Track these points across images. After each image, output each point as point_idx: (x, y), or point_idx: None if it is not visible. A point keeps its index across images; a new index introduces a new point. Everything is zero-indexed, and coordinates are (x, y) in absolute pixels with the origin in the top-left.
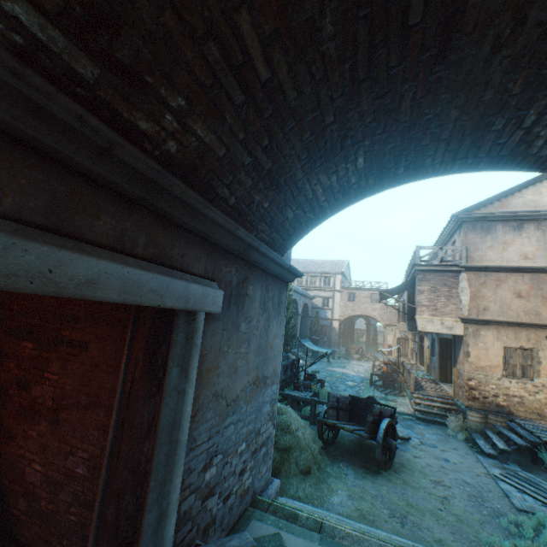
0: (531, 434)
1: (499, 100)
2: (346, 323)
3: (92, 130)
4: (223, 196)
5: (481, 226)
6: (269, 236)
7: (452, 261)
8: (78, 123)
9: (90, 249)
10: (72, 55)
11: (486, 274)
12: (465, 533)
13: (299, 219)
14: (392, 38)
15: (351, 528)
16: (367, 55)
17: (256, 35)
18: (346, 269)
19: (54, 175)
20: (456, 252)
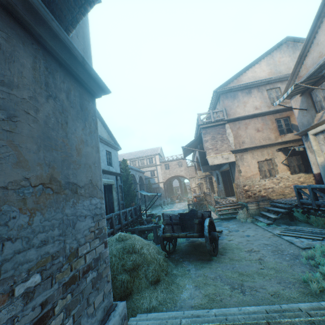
0: (286, 204)
1: None
2: (167, 184)
3: None
4: None
5: (230, 95)
6: None
7: (219, 119)
8: None
9: None
10: None
11: (239, 122)
12: (286, 279)
13: None
14: None
15: (211, 324)
16: None
17: None
18: (161, 152)
19: None
20: (221, 113)
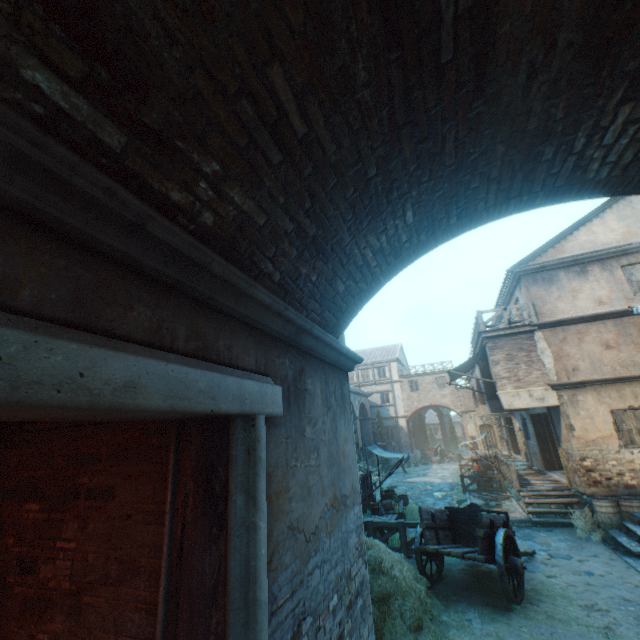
0: None
1: (544, 128)
2: (414, 419)
3: (121, 203)
4: (267, 271)
5: (542, 277)
6: (321, 315)
7: (521, 321)
8: (105, 196)
9: (124, 347)
10: (97, 124)
11: (564, 329)
12: None
13: (351, 291)
14: (426, 78)
15: None
16: (404, 98)
17: (290, 89)
18: (400, 354)
19: (78, 261)
20: (523, 310)
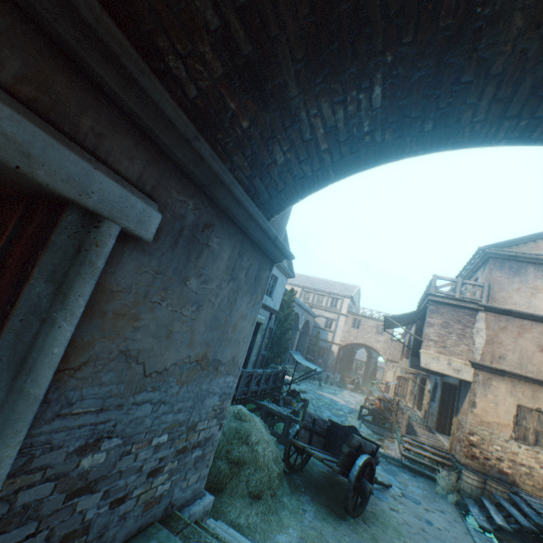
0: (538, 515)
1: None
2: (346, 350)
3: None
4: (177, 75)
5: (510, 266)
6: (250, 180)
7: (471, 298)
8: None
9: None
10: None
11: (508, 319)
12: None
13: (292, 169)
14: None
15: None
16: None
17: None
18: (356, 295)
19: None
20: (477, 289)
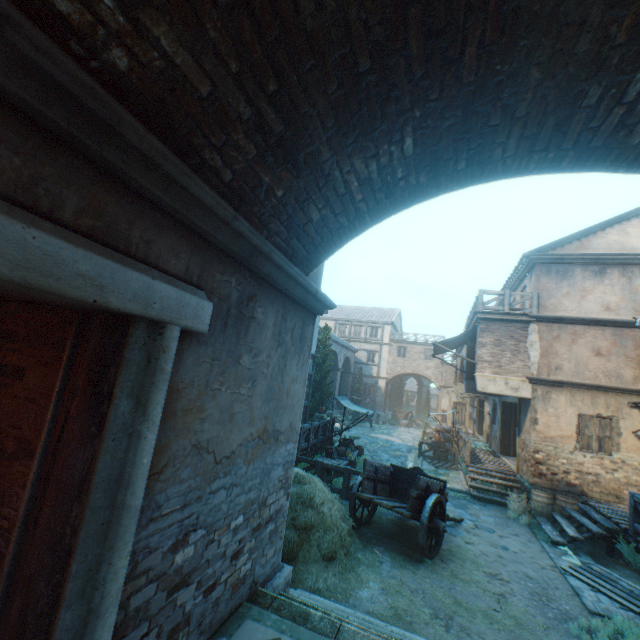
0: (607, 520)
1: (597, 54)
2: (394, 383)
3: None
4: (213, 165)
5: (557, 270)
6: (287, 242)
7: (521, 310)
8: None
9: None
10: None
11: (561, 327)
12: None
13: (328, 223)
14: None
15: (379, 633)
16: None
17: None
18: (397, 319)
19: None
20: (526, 299)
